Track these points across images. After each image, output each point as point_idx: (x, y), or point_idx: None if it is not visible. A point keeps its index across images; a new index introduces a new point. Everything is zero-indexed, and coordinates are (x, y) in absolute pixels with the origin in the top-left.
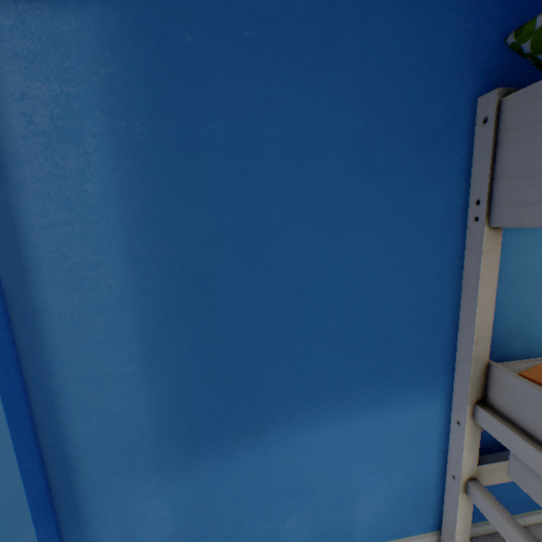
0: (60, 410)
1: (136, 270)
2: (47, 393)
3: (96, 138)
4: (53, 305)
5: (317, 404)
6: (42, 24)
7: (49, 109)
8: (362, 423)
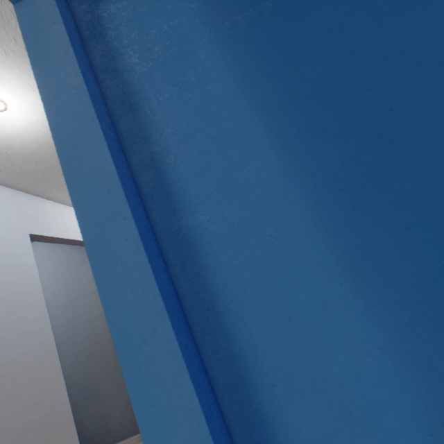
0: (256, 393)
1: (288, 151)
2: (231, 365)
3: (206, 46)
4: (208, 228)
5: None
6: None
7: (162, 45)
8: None
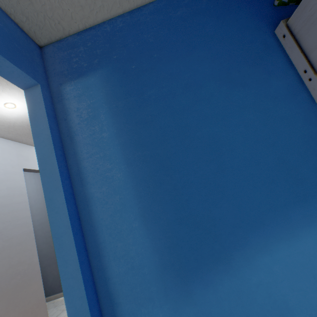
0: (103, 258)
1: (129, 166)
2: (96, 247)
3: (105, 114)
4: (95, 194)
5: (261, 229)
6: (82, 84)
7: (86, 110)
8: (306, 240)
